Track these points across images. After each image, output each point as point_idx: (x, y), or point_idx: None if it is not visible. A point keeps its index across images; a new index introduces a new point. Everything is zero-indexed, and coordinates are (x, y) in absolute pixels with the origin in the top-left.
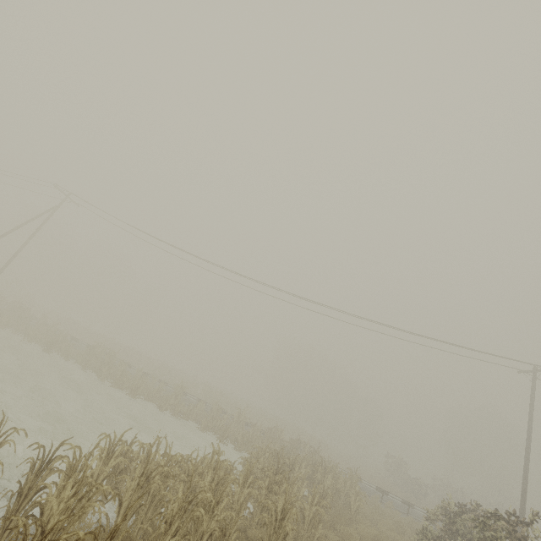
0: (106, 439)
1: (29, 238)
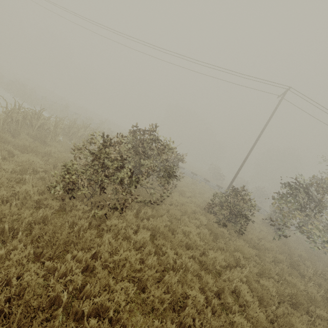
0: None
1: None
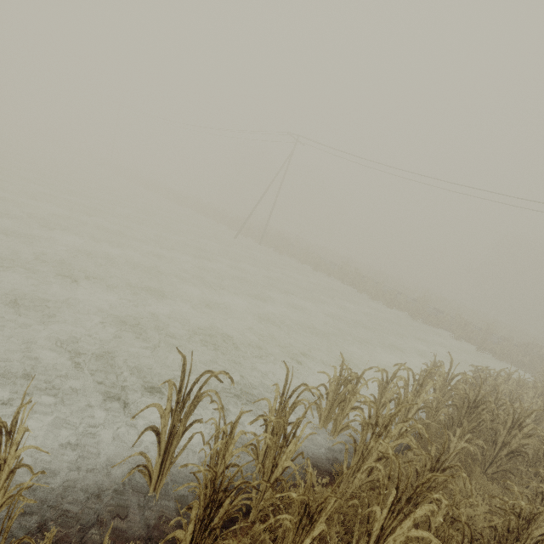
0: (485, 371)
1: (280, 185)
